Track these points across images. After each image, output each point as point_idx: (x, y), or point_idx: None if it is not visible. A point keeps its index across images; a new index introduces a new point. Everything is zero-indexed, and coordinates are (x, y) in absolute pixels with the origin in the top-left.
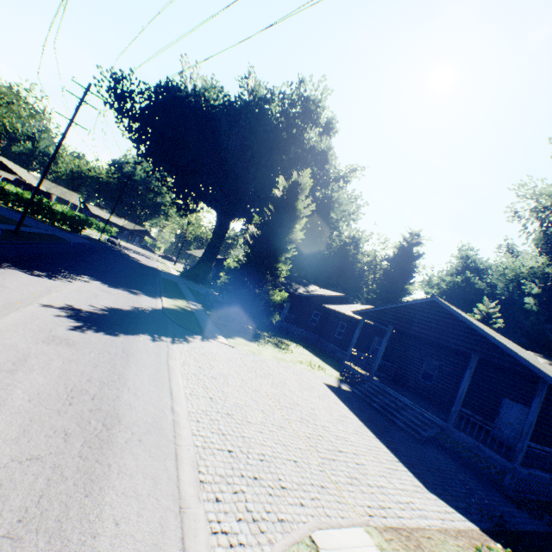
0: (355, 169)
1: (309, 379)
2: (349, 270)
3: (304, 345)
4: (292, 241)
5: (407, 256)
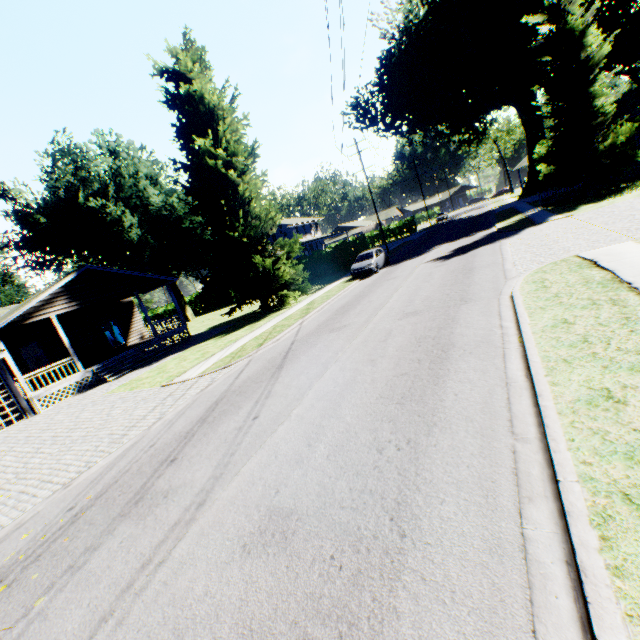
0: None
1: None
2: None
3: None
4: (598, 63)
5: None
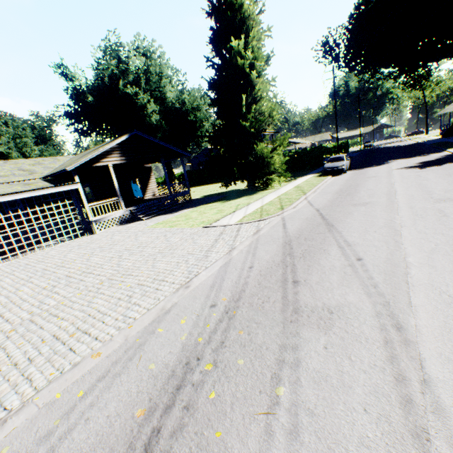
0: None
1: None
2: None
3: None
4: None
5: None
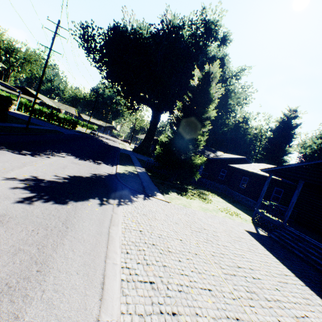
0: (244, 69)
1: (233, 227)
2: (242, 140)
3: (217, 194)
4: (207, 119)
5: (287, 127)
